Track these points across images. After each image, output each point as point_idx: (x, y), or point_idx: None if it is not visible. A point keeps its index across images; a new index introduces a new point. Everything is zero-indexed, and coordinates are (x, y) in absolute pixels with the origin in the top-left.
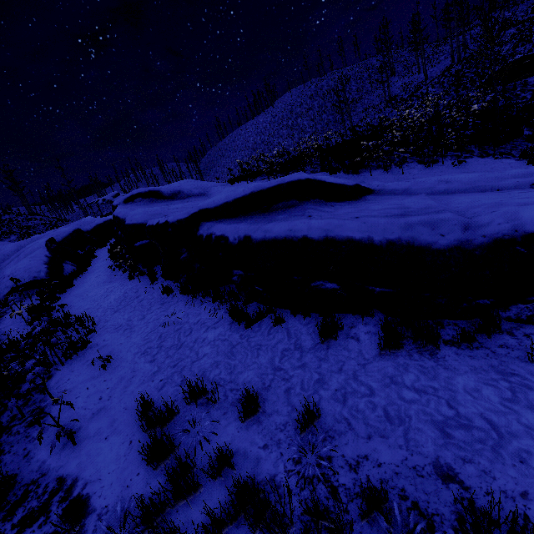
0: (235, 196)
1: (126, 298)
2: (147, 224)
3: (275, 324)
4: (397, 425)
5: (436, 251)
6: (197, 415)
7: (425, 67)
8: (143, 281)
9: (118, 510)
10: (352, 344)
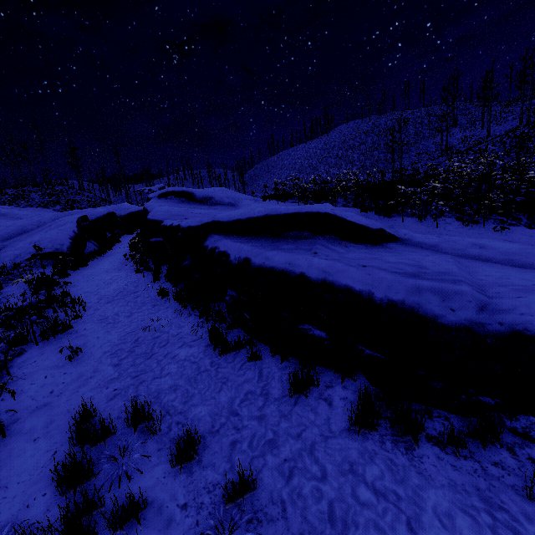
0: (250, 215)
1: (124, 290)
2: (162, 224)
3: (250, 360)
4: (339, 531)
5: (442, 326)
6: (132, 442)
7: (489, 123)
8: (146, 277)
9: (4, 534)
10: (322, 407)
